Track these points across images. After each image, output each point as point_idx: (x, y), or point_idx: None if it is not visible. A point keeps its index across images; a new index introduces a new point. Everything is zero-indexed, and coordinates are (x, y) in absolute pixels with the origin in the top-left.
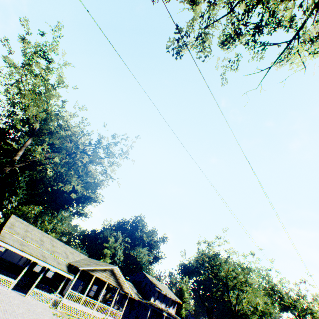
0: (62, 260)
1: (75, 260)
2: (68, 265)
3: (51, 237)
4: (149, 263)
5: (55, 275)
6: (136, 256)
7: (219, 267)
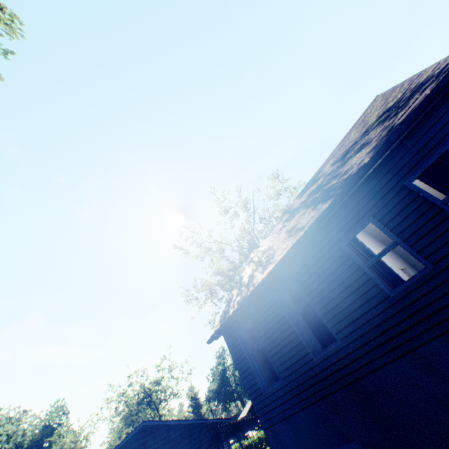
0: None
1: None
2: None
3: None
4: None
5: None
6: None
7: (166, 389)
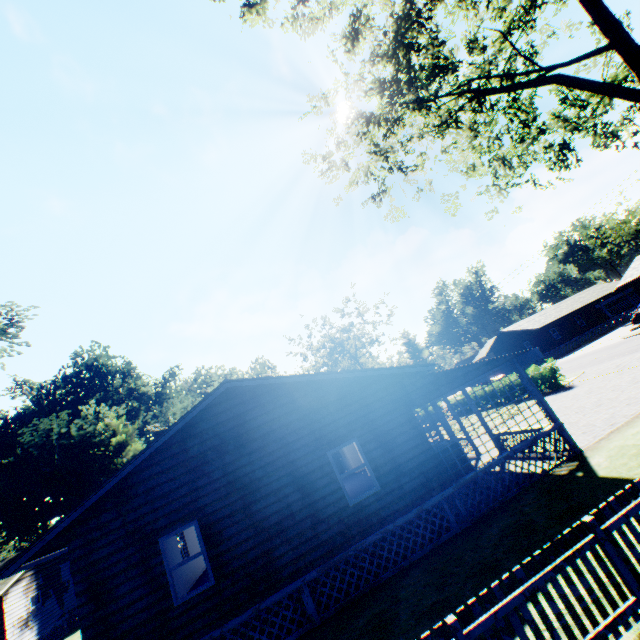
0: None
1: None
2: None
3: None
4: None
5: None
6: (162, 430)
7: (358, 337)
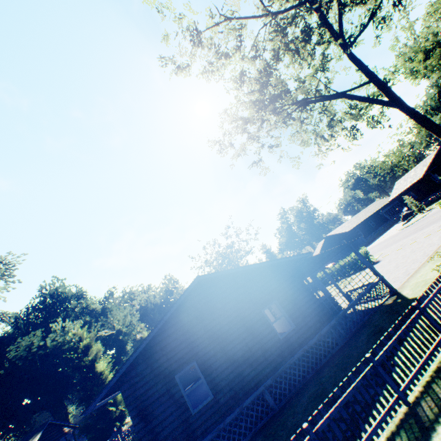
0: None
1: None
2: None
3: None
4: (140, 322)
5: None
6: (109, 334)
7: (238, 250)
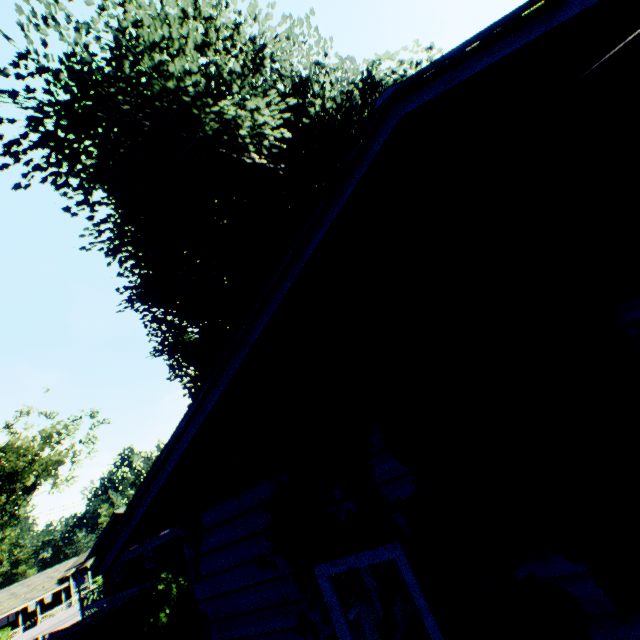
0: (50, 584)
1: (64, 571)
2: (59, 581)
3: (20, 583)
4: None
5: (55, 595)
6: None
7: None
